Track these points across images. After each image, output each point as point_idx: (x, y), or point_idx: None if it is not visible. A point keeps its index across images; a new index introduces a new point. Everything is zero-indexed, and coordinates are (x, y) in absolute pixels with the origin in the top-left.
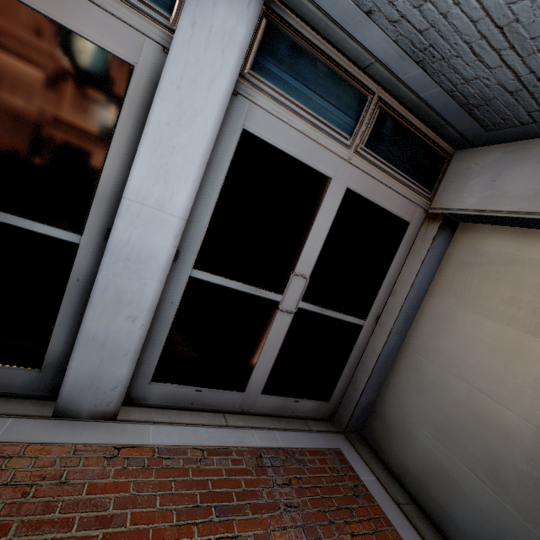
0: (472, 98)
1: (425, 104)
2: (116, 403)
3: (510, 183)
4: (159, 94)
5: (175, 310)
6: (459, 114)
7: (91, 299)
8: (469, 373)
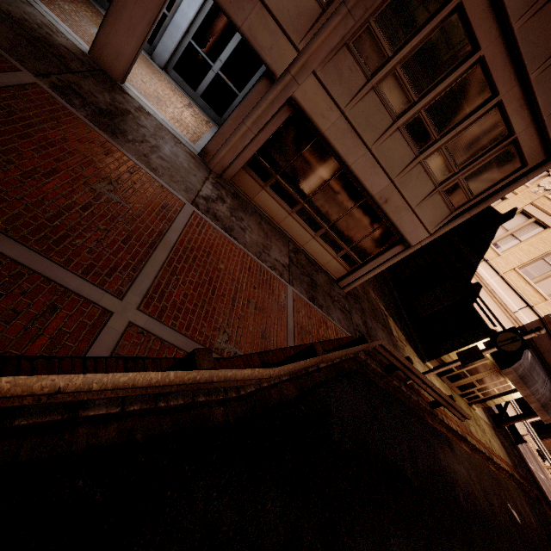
0: None
1: None
2: (163, 65)
3: None
4: None
5: (184, 50)
6: None
7: (166, 31)
8: None
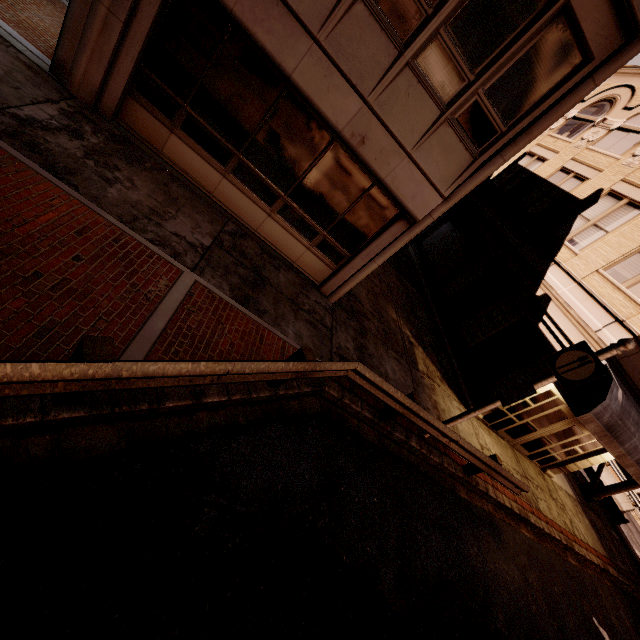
0: None
1: None
2: None
3: None
4: None
5: None
6: None
7: None
8: None
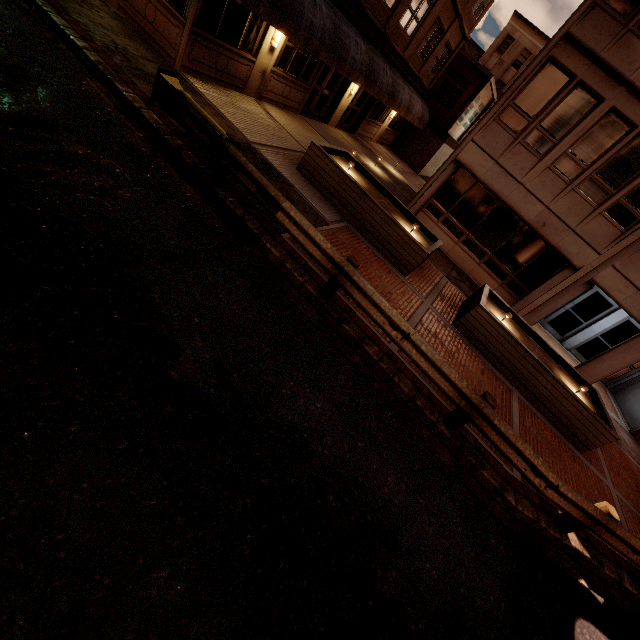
0: None
1: None
2: (570, 348)
3: None
4: (615, 313)
5: (590, 340)
6: None
7: (581, 332)
8: None
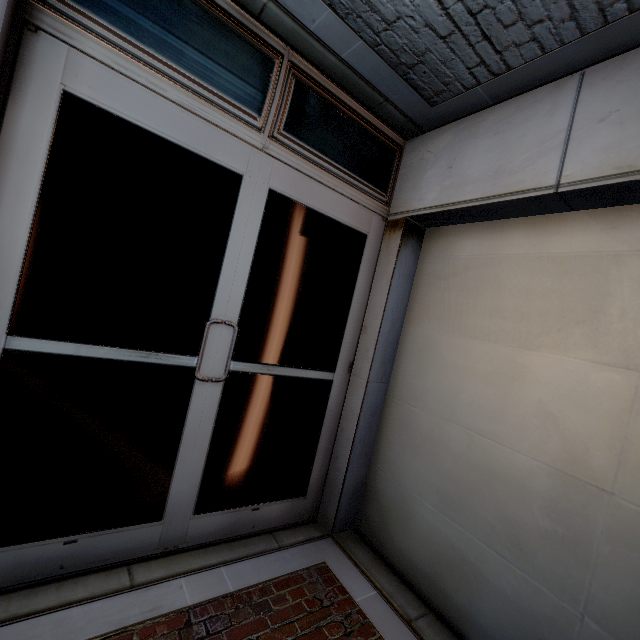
0: (402, 53)
1: (352, 70)
2: None
3: (467, 166)
4: None
5: None
6: (395, 82)
7: None
8: (465, 414)
